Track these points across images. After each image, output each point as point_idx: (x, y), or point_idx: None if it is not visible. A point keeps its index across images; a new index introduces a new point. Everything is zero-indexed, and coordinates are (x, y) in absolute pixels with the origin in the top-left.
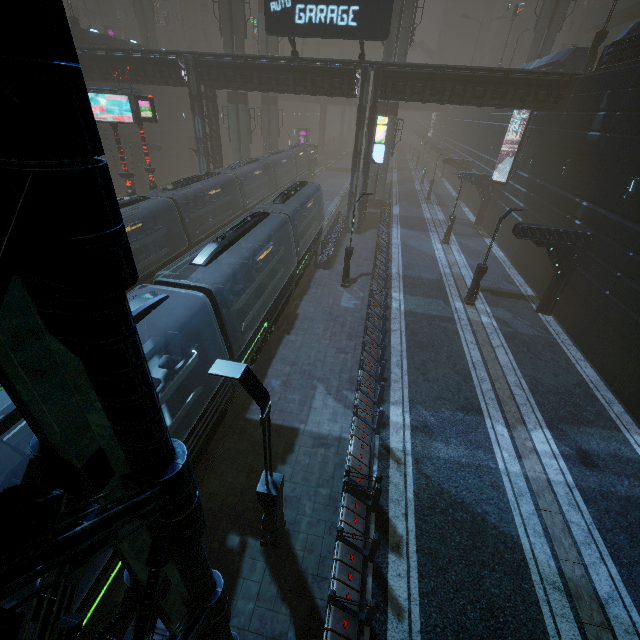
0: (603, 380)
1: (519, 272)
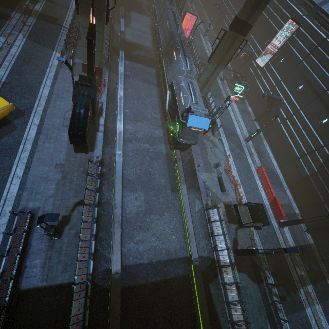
0: (209, 20)
1: (201, 1)
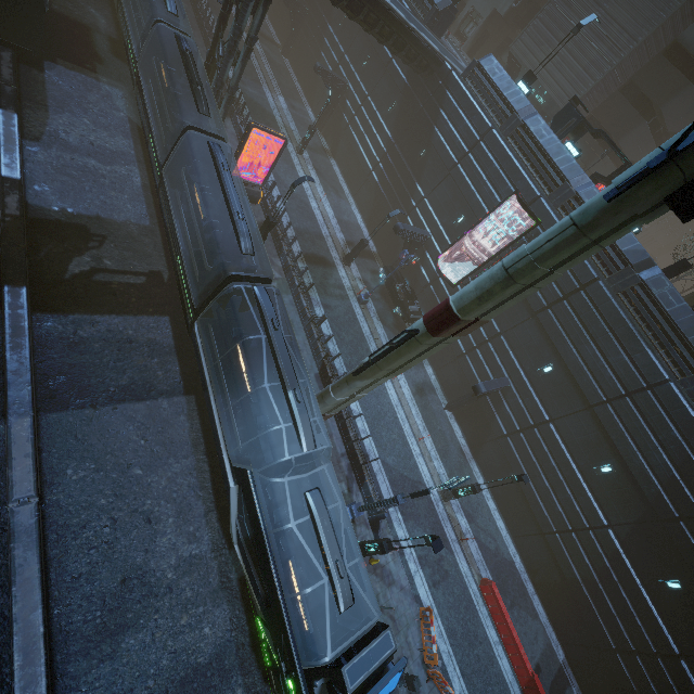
0: (303, 91)
1: (274, 27)
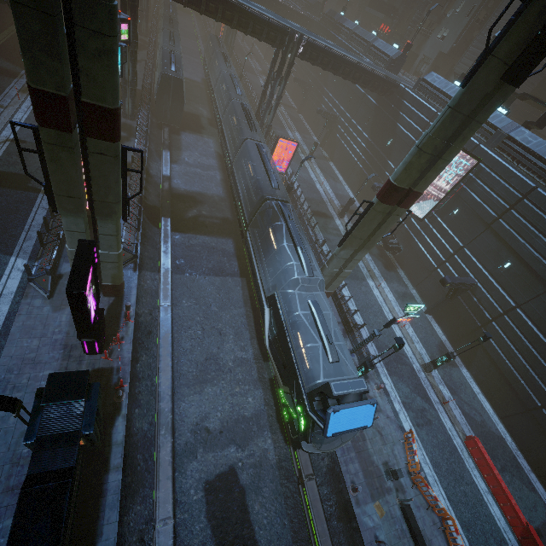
0: (311, 129)
1: (293, 101)
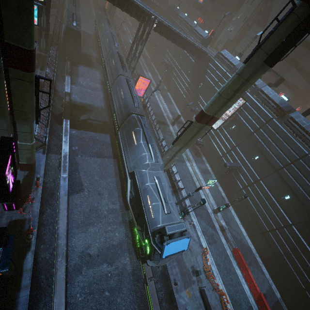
0: (158, 72)
1: (148, 54)
